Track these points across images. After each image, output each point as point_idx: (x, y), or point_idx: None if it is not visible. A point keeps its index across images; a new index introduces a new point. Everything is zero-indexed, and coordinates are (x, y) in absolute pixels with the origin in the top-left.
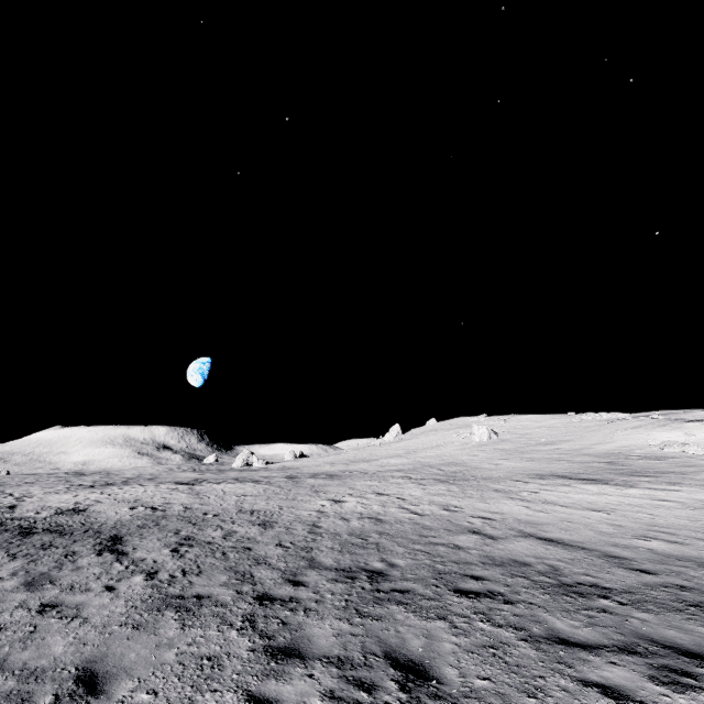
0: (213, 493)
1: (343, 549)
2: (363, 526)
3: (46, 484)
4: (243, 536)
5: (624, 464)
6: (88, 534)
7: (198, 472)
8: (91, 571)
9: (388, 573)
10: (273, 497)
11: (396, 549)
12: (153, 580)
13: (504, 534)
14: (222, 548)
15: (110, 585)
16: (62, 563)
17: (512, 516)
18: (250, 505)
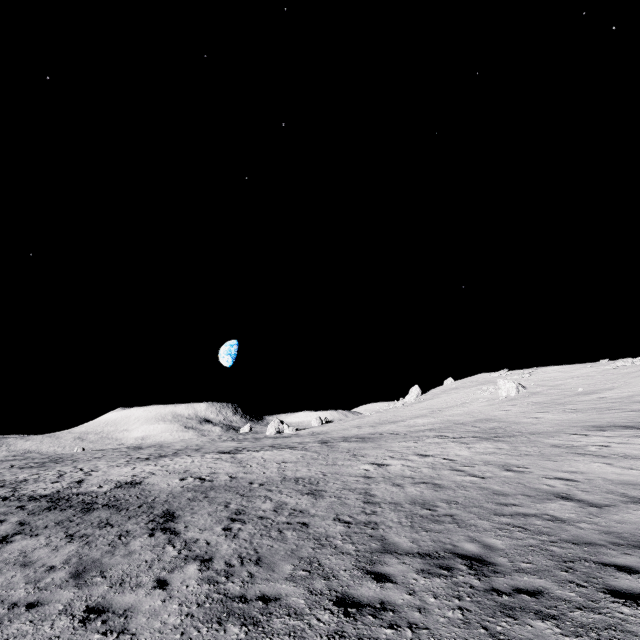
0: (254, 461)
1: (414, 524)
2: (422, 493)
3: (111, 458)
4: (295, 508)
5: None
6: (142, 509)
7: (237, 441)
8: (143, 557)
9: (492, 561)
10: (313, 463)
11: (479, 523)
12: (208, 570)
13: (605, 499)
14: (276, 524)
15: (162, 579)
16: (114, 547)
17: (597, 476)
18: (292, 472)
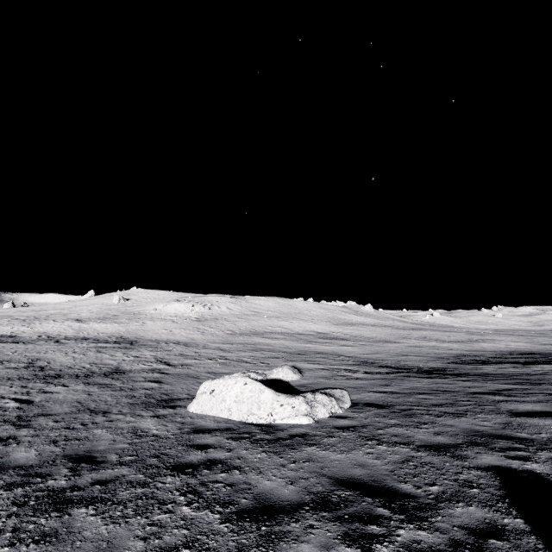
0: None
1: None
2: None
3: None
4: None
5: (116, 316)
6: None
7: None
8: None
9: None
10: None
11: None
12: None
13: None
14: None
15: None
16: None
17: None
18: None
